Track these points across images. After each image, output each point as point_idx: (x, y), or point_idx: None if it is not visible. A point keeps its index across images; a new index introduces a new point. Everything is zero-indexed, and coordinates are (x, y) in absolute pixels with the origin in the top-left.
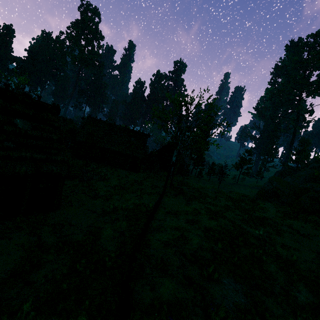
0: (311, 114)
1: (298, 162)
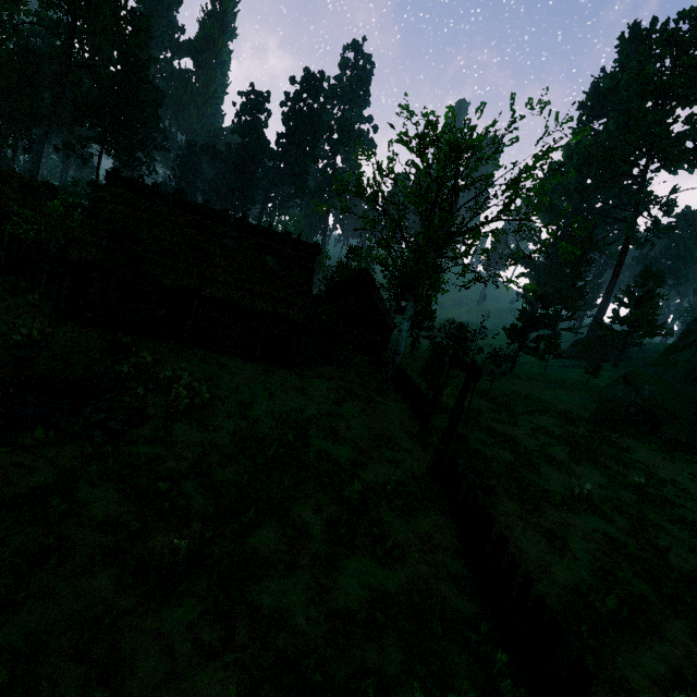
0: (669, 213)
1: (633, 323)
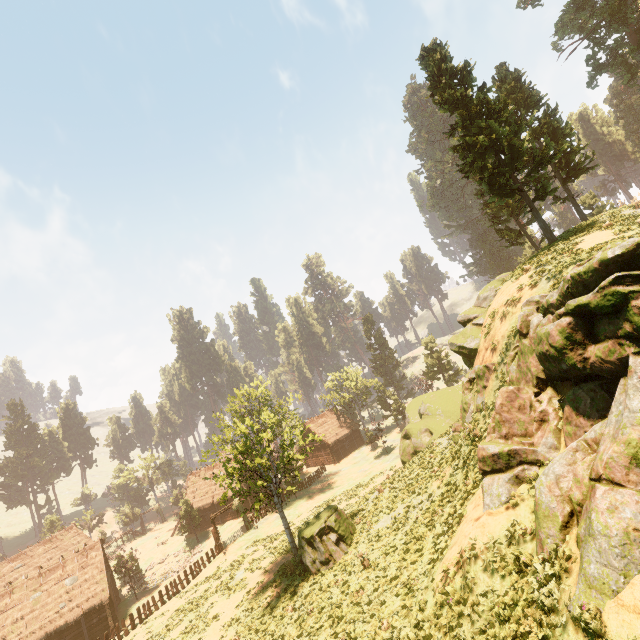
0: None
1: None
